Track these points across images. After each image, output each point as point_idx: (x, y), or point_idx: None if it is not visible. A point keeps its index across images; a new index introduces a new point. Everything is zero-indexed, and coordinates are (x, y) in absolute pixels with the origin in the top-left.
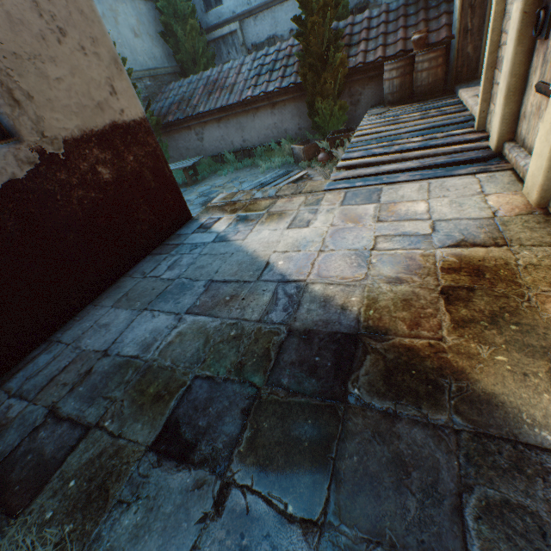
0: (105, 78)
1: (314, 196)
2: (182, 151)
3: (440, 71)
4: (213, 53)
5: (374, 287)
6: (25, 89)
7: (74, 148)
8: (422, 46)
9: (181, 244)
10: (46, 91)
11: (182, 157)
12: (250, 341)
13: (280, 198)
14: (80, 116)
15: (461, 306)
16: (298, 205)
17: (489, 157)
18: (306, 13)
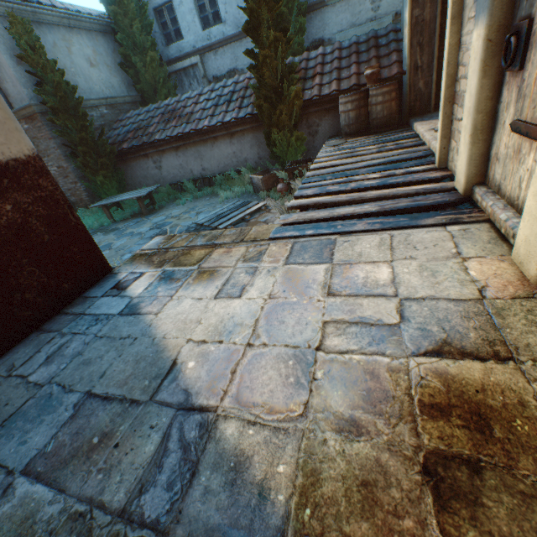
0: None
1: (257, 247)
2: (140, 179)
3: (394, 104)
4: (174, 84)
5: (315, 439)
6: None
7: None
8: (375, 81)
9: (80, 315)
10: None
11: (140, 185)
12: None
13: (218, 247)
14: None
15: (464, 519)
16: (236, 259)
17: (458, 201)
18: (259, 46)
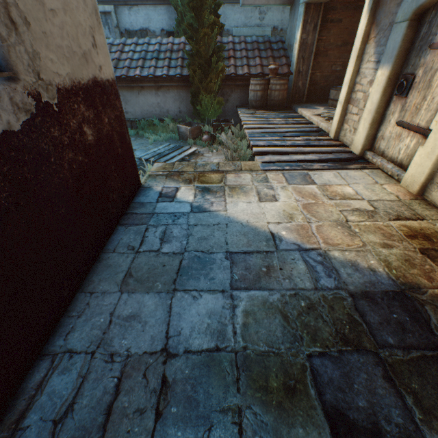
0: (88, 26)
1: (258, 174)
2: None
3: (285, 93)
4: None
5: (376, 251)
6: (21, 8)
7: (65, 99)
8: (275, 74)
9: (154, 214)
10: (42, 21)
11: None
12: (327, 309)
13: (226, 173)
14: (70, 62)
15: None
16: (250, 181)
17: (358, 158)
18: (199, 23)
